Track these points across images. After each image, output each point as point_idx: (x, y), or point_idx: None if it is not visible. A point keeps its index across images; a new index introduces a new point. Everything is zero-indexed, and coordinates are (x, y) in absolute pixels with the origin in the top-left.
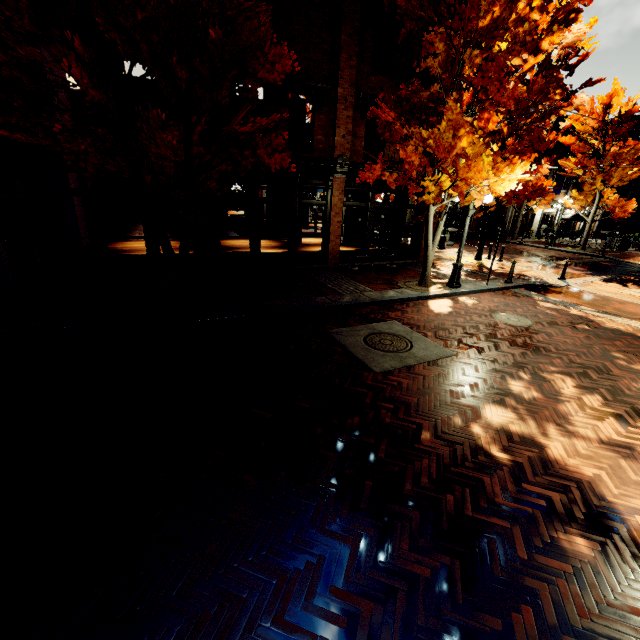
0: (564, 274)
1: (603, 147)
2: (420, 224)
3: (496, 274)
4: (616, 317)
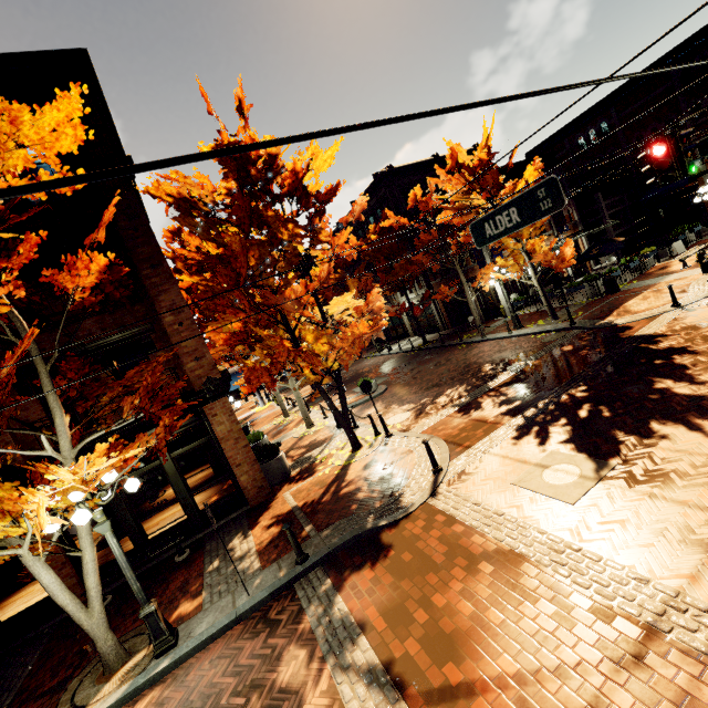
0: (434, 462)
1: (490, 204)
2: (222, 458)
3: (328, 509)
4: (384, 707)
